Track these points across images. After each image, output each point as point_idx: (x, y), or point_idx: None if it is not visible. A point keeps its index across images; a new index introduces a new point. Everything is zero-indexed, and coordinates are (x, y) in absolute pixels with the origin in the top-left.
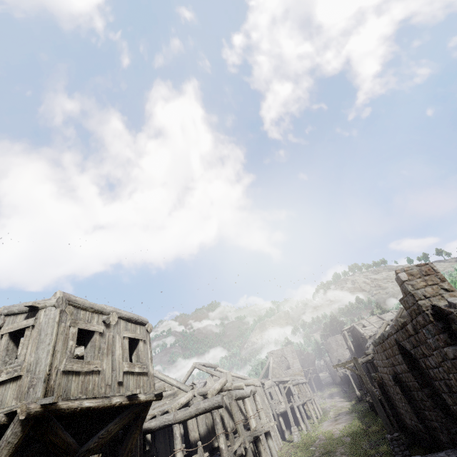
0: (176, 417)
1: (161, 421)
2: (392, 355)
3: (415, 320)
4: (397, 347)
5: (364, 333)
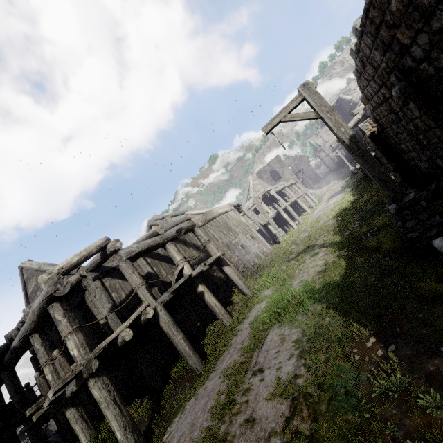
0: (24, 328)
1: (18, 336)
2: (401, 16)
3: None
4: None
5: (353, 97)
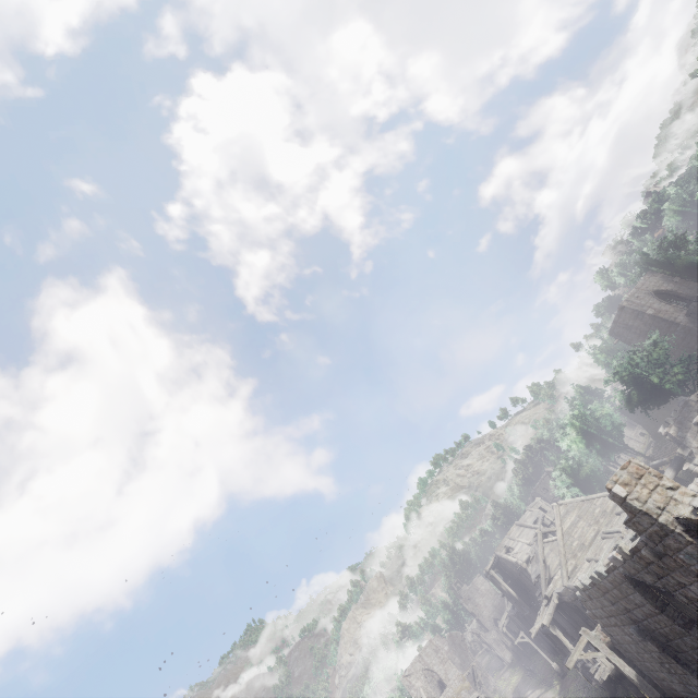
0: None
1: None
2: (621, 597)
3: (662, 544)
4: (629, 584)
5: (517, 560)
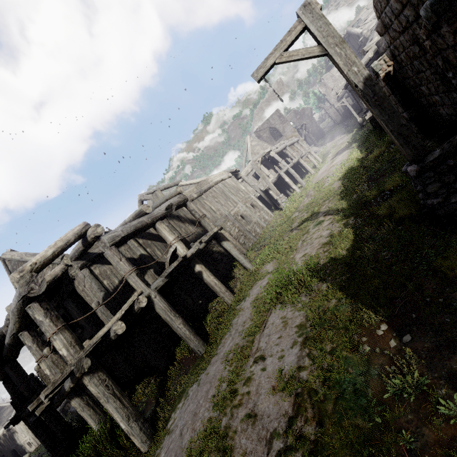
0: (10, 327)
1: (8, 334)
2: None
3: None
4: None
5: (363, 30)
